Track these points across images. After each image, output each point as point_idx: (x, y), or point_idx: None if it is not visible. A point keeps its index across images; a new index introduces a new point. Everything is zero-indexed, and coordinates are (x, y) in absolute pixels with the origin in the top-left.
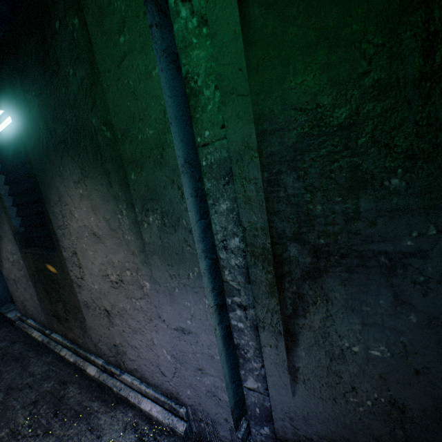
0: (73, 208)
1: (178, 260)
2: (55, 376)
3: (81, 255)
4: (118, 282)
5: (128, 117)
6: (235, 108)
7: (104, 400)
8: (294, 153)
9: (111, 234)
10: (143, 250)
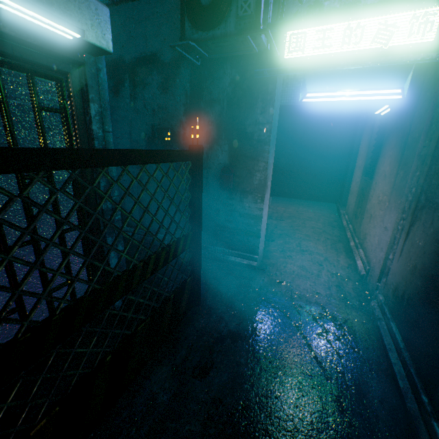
0: (385, 160)
1: (398, 194)
2: (338, 238)
3: (376, 184)
4: (380, 201)
5: (414, 126)
6: (435, 135)
7: (347, 254)
8: (437, 158)
9: (388, 177)
10: (392, 187)
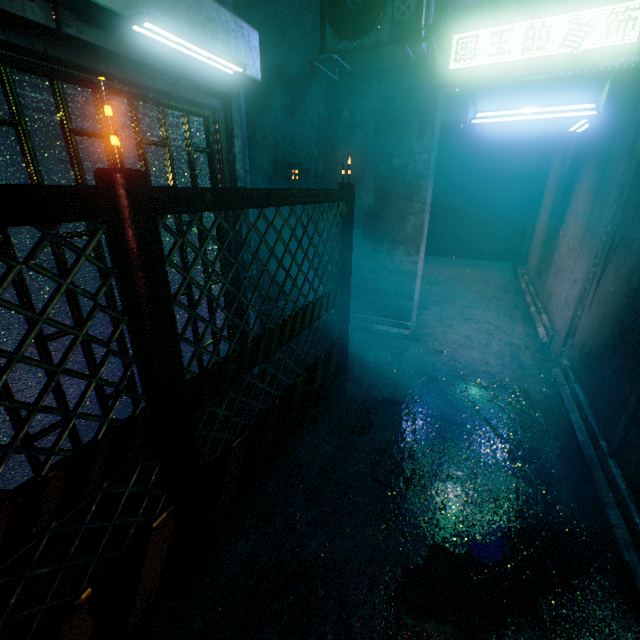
0: (578, 195)
1: (591, 236)
2: (515, 304)
3: (567, 228)
4: (570, 248)
5: (615, 148)
6: (635, 159)
7: (525, 322)
8: (635, 187)
9: (581, 216)
10: (585, 228)
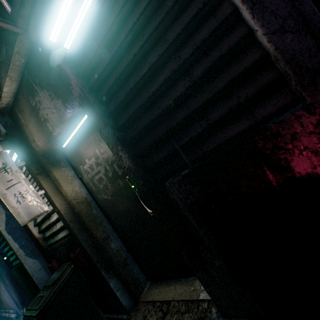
0: None
1: None
2: None
3: None
4: None
5: None
6: None
7: None
8: None
9: None
10: None
